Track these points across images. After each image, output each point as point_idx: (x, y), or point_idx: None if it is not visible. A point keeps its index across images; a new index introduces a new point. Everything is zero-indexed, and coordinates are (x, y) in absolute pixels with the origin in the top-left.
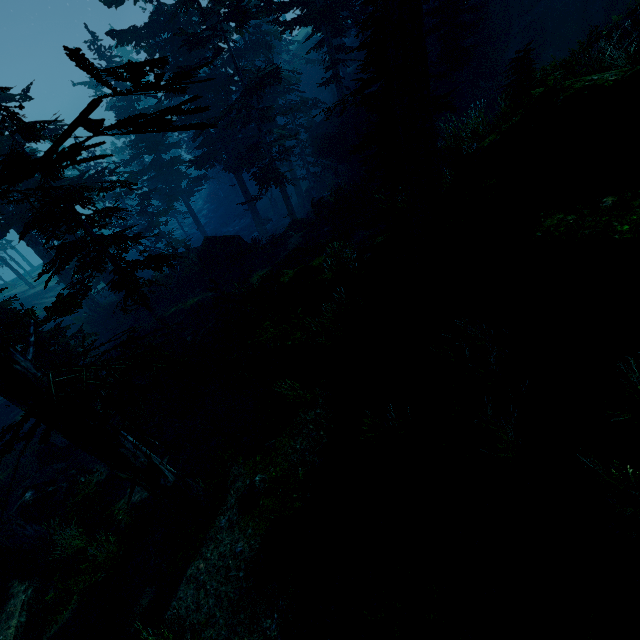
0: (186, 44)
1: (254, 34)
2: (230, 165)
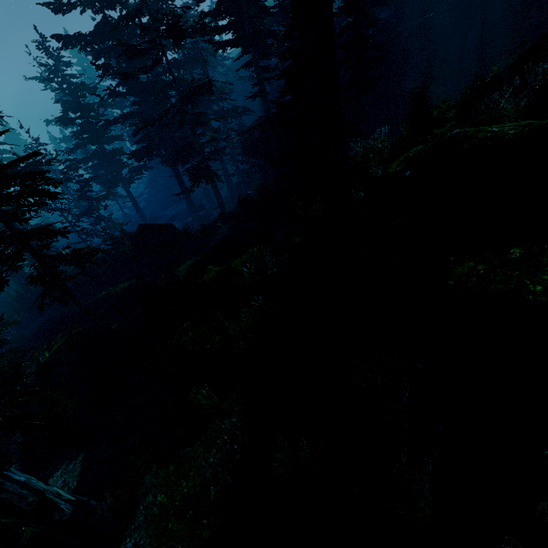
0: (125, 54)
1: (192, 49)
2: (167, 159)
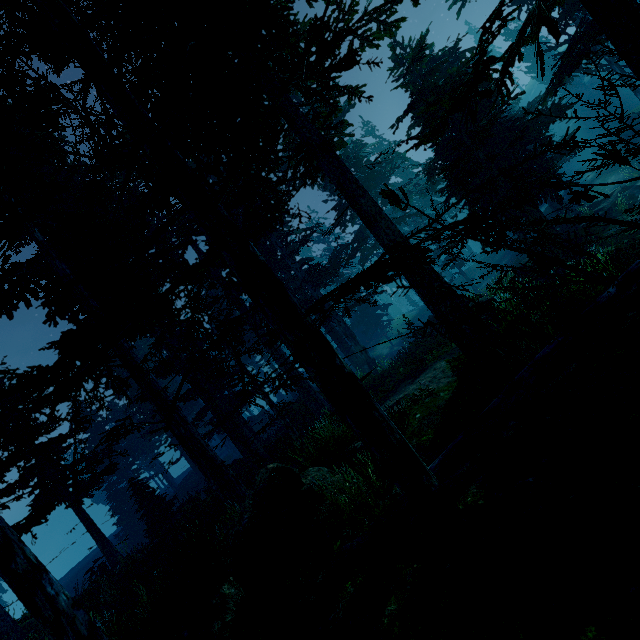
0: None
1: None
2: None
